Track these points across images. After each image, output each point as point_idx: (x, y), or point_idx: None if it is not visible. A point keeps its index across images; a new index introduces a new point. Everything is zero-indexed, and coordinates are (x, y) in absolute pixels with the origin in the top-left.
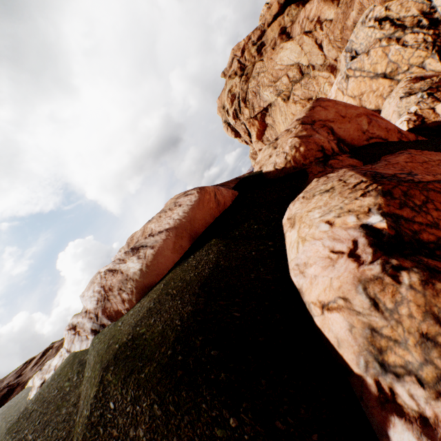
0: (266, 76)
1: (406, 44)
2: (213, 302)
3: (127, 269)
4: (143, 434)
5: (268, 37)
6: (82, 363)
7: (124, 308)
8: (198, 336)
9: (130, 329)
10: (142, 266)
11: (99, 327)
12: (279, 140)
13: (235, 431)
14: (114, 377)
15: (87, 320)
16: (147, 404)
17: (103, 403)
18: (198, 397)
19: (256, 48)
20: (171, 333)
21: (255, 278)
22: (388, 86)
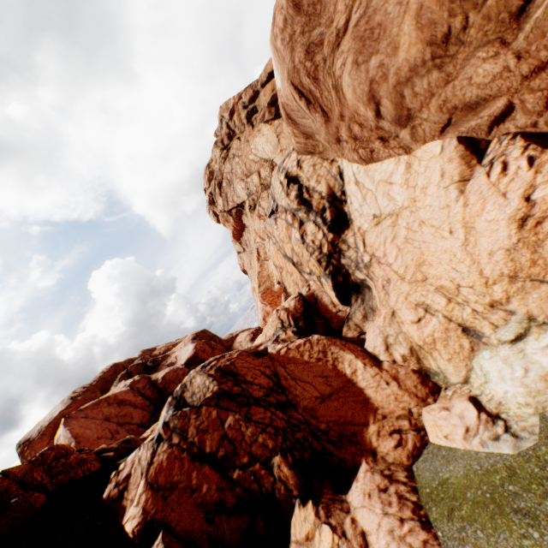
0: (240, 163)
1: (305, 238)
2: None
3: None
4: None
5: (261, 102)
6: None
7: None
8: None
9: None
10: None
11: None
12: None
13: None
14: None
15: None
16: None
17: None
18: None
19: (246, 114)
20: None
21: None
22: (300, 278)
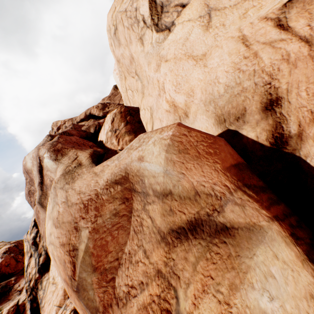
0: None
1: (28, 268)
2: None
3: None
4: None
5: None
6: None
7: None
8: None
9: None
10: None
11: None
12: None
13: None
14: None
15: None
16: None
17: None
18: None
19: None
20: None
21: None
22: None
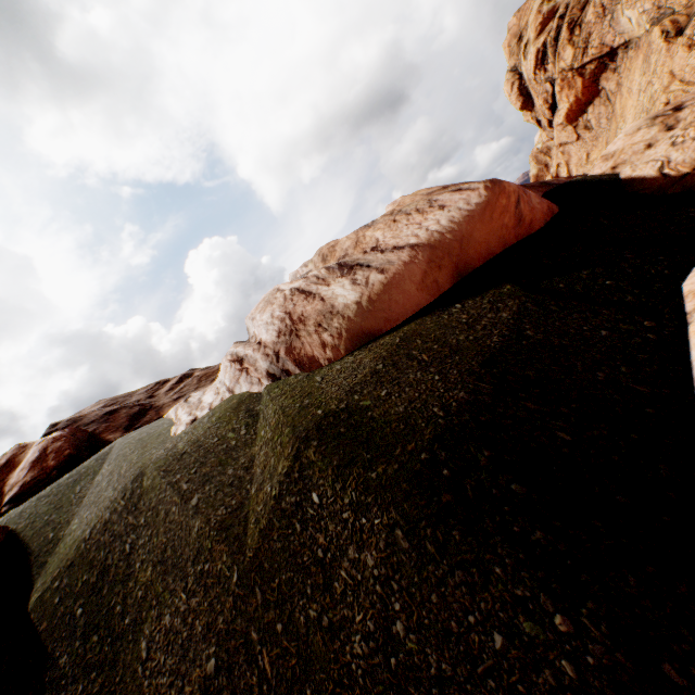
0: None
1: None
2: (511, 398)
3: (333, 296)
4: (373, 564)
5: None
6: (253, 415)
7: (324, 356)
8: (481, 448)
9: (341, 393)
10: (360, 298)
11: (280, 373)
12: (686, 110)
13: (564, 639)
14: (318, 458)
15: (260, 357)
16: (381, 522)
17: (299, 489)
18: (486, 553)
19: None
20: (425, 426)
21: (606, 382)
22: None
